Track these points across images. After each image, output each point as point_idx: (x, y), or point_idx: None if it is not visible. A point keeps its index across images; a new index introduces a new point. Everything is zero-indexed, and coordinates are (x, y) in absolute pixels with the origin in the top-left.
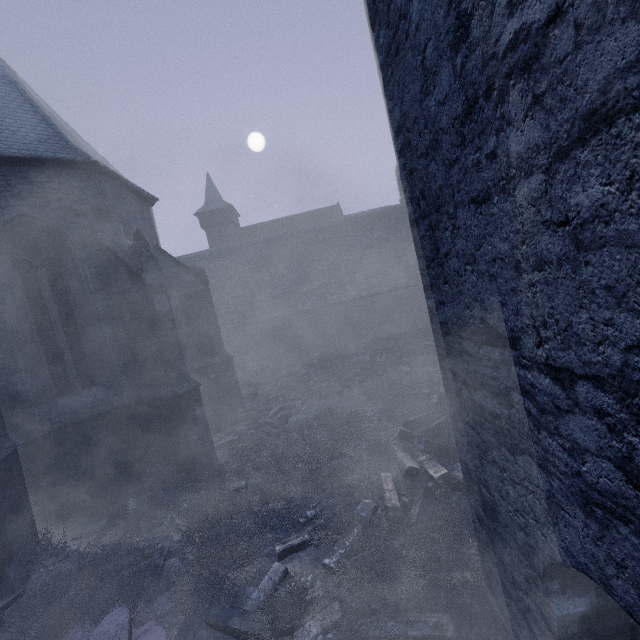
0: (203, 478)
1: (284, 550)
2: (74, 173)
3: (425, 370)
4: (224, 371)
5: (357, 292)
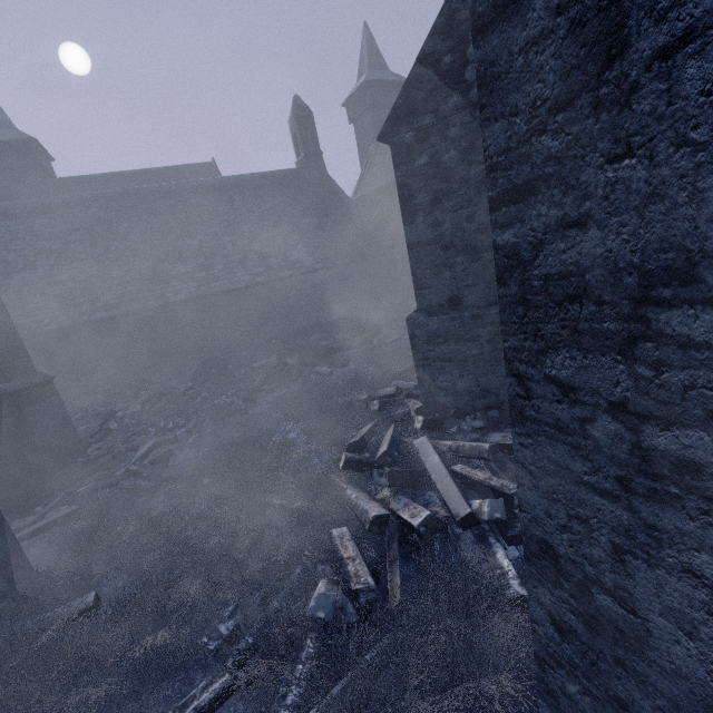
0: None
1: None
2: None
3: (348, 369)
4: (37, 402)
5: (251, 277)
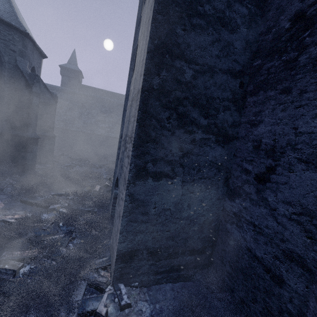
0: (27, 172)
1: (54, 194)
2: (16, 33)
3: None
4: (49, 140)
5: None
